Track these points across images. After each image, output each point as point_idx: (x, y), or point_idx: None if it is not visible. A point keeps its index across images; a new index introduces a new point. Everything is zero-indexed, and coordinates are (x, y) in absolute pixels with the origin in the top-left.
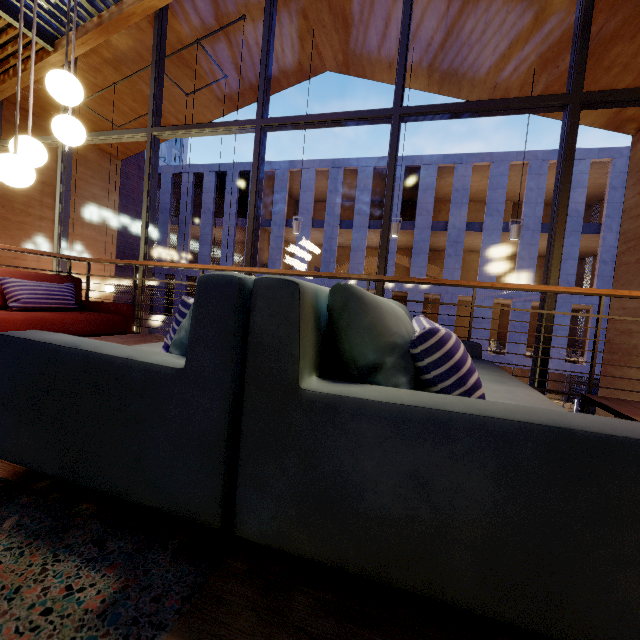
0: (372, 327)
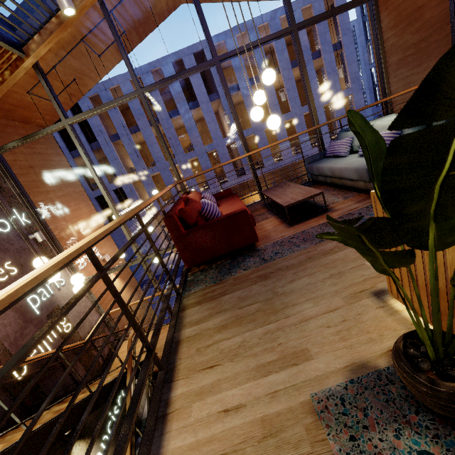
0: None
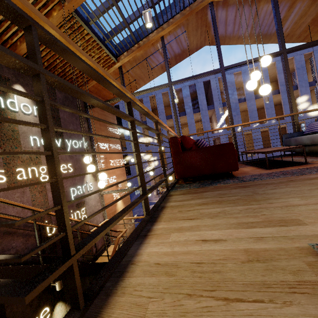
0: None
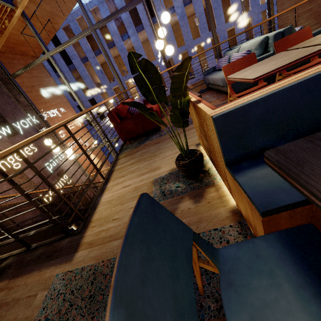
0: (294, 30)
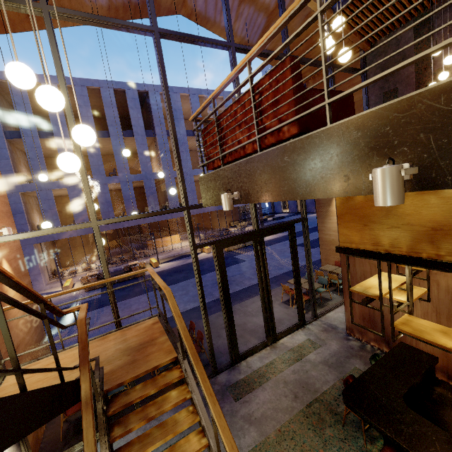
0: None
